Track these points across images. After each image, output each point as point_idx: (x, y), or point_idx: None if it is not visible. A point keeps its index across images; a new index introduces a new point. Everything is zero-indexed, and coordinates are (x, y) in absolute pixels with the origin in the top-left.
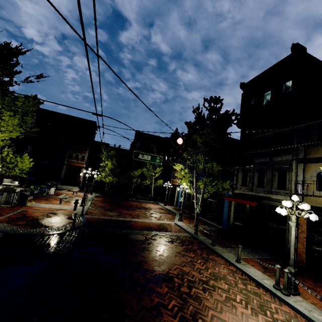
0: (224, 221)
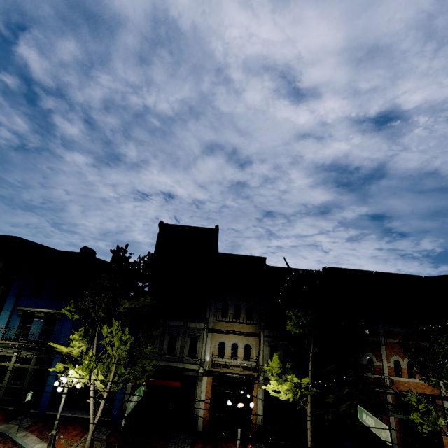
0: (116, 408)
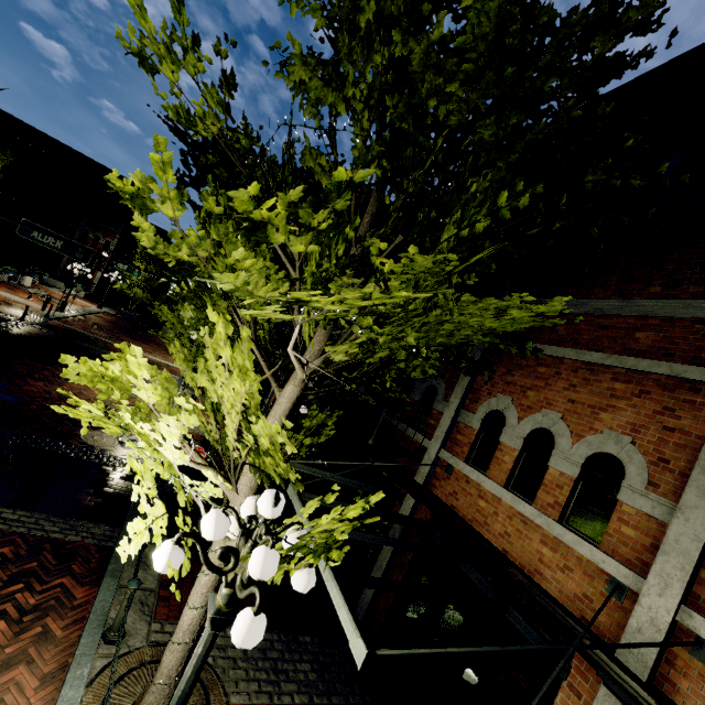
0: None
